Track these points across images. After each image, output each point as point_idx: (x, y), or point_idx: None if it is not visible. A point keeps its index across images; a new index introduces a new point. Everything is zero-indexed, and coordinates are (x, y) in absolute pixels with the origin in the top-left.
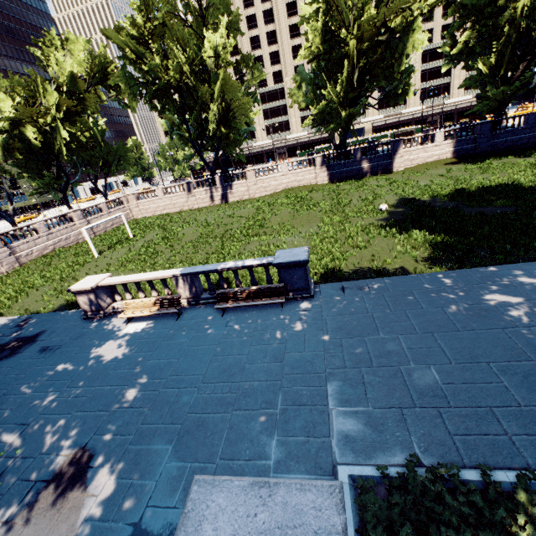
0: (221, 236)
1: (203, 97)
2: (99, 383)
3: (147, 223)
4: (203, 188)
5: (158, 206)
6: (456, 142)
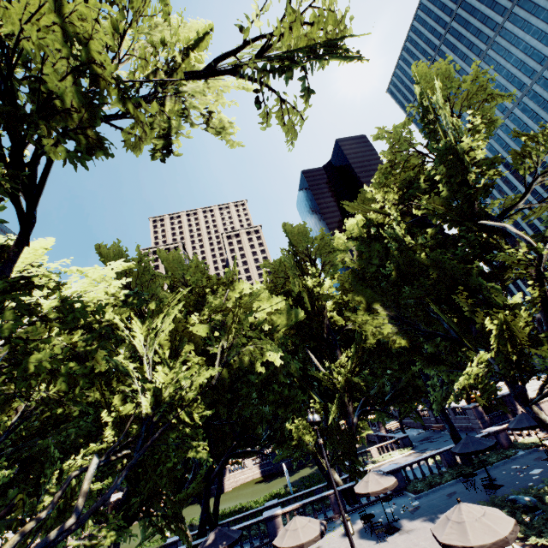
0: None
1: None
2: None
3: None
4: None
5: None
6: (260, 465)
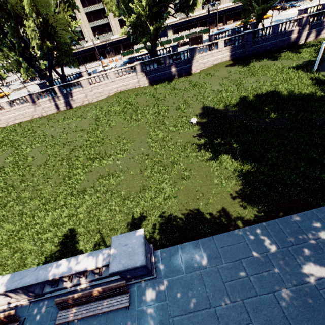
0: (67, 160)
1: (14, 9)
2: None
3: (0, 138)
4: (46, 98)
5: (9, 117)
6: (231, 48)
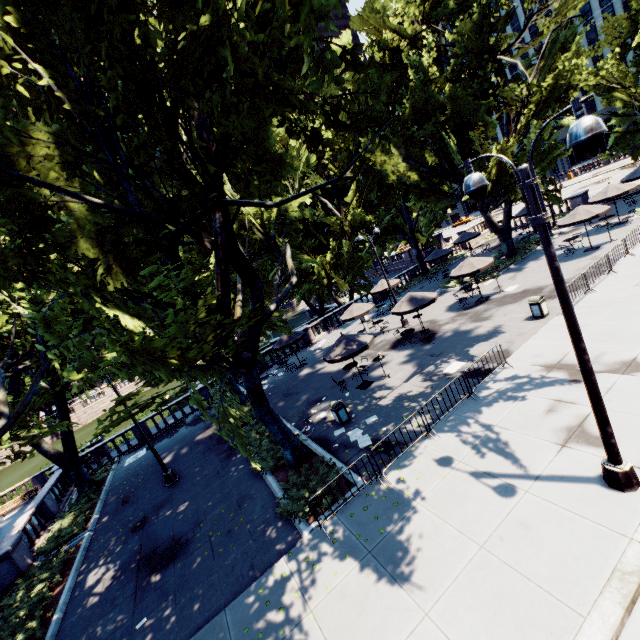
0: None
1: None
2: (3, 529)
3: None
4: None
5: None
6: None
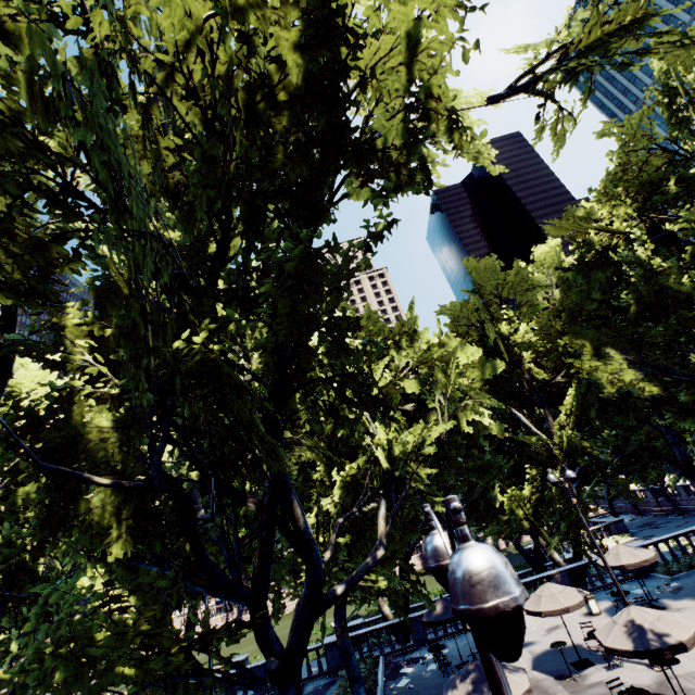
0: None
1: None
2: None
3: None
4: (220, 615)
5: None
6: (421, 556)
